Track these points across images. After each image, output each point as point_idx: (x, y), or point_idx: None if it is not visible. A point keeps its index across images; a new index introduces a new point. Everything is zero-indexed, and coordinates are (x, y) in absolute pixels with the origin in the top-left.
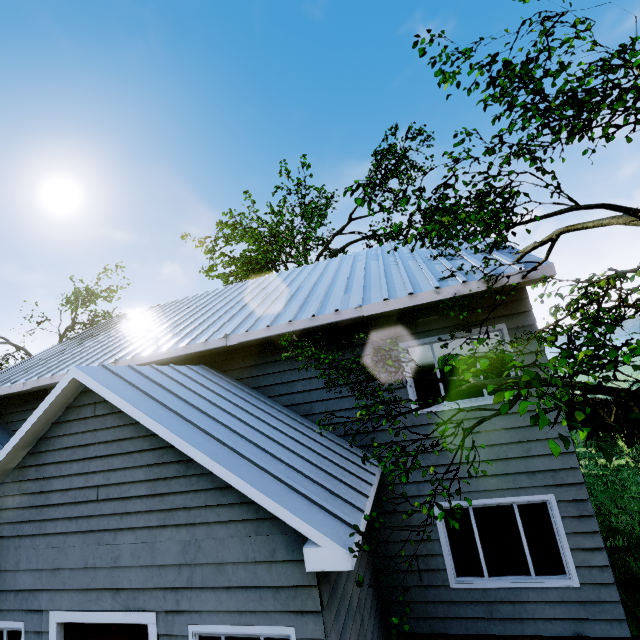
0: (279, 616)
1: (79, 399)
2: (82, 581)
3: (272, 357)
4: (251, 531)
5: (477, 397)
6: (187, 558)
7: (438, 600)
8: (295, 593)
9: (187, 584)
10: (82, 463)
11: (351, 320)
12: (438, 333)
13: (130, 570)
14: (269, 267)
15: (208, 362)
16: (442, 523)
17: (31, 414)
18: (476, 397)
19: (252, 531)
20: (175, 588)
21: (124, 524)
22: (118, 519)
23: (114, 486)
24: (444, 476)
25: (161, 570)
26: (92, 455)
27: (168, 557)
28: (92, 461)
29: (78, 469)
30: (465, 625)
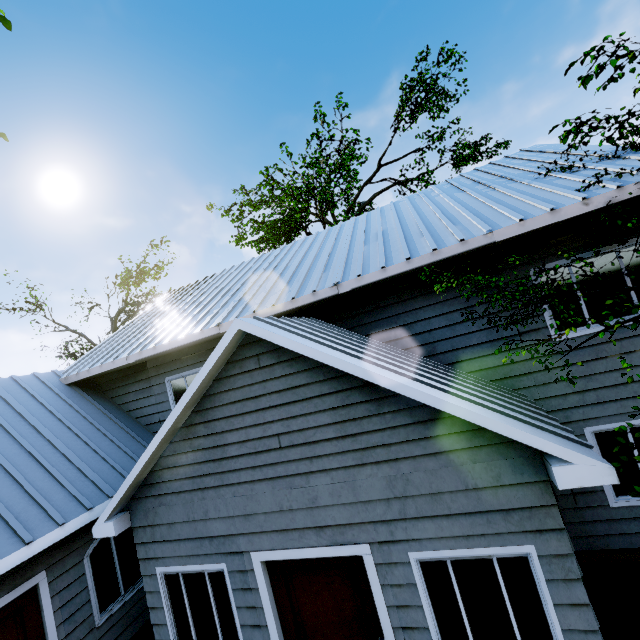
0: (513, 537)
1: (238, 353)
2: (280, 523)
3: (383, 302)
4: (466, 460)
5: (628, 315)
6: (395, 492)
7: (597, 519)
8: (530, 514)
9: (400, 516)
10: (255, 415)
11: (477, 249)
12: (576, 252)
13: (331, 509)
14: (298, 229)
15: (312, 315)
16: (596, 447)
17: (134, 387)
18: (627, 315)
19: (468, 460)
20: (386, 521)
21: (315, 467)
22: (307, 463)
23: (296, 433)
24: (595, 400)
25: (367, 506)
26: (265, 406)
27: (373, 493)
28: (266, 411)
29: (252, 421)
30: (629, 540)
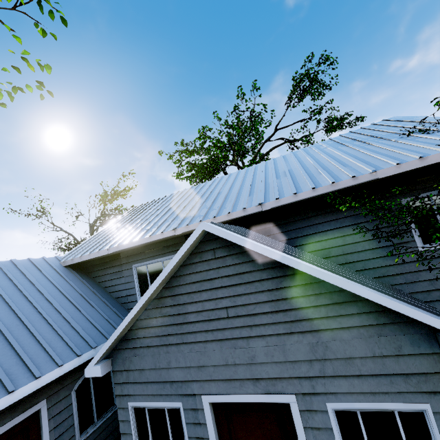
0: (412, 396)
1: (199, 247)
2: (225, 374)
3: (292, 218)
4: (373, 333)
5: None
6: (317, 355)
7: None
8: (425, 378)
9: (320, 374)
10: (210, 292)
11: (364, 183)
12: (436, 188)
13: (266, 365)
14: (218, 169)
15: (240, 225)
16: None
17: (110, 270)
18: None
19: (374, 333)
20: (308, 377)
21: (254, 333)
22: (248, 330)
23: (240, 307)
24: None
25: (294, 364)
26: (218, 286)
27: (299, 355)
28: (218, 290)
29: (207, 296)
30: None
